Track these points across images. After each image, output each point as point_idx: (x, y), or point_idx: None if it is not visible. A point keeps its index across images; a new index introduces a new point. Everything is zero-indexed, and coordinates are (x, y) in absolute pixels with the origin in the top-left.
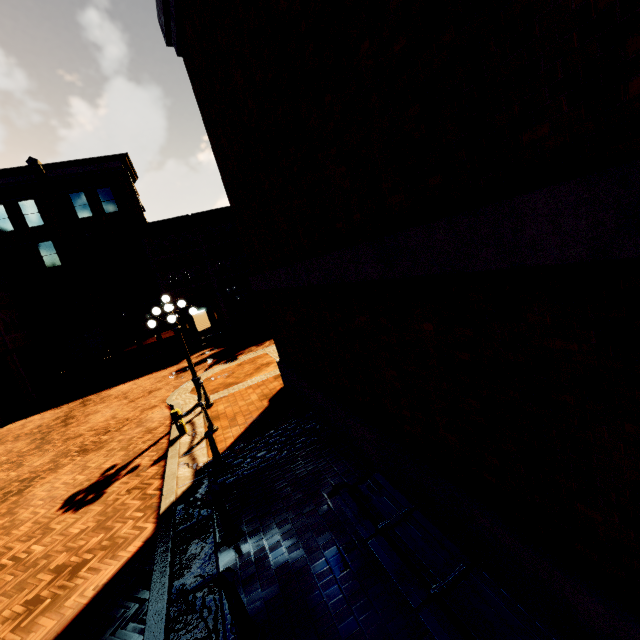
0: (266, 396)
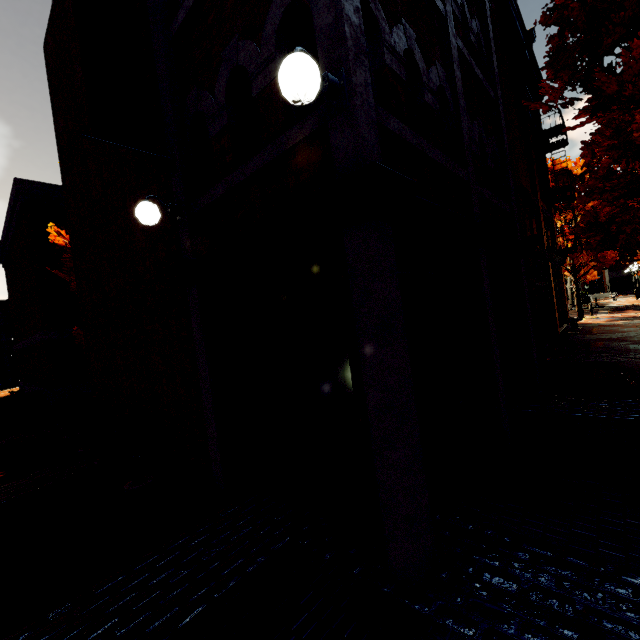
0: (8, 394)
